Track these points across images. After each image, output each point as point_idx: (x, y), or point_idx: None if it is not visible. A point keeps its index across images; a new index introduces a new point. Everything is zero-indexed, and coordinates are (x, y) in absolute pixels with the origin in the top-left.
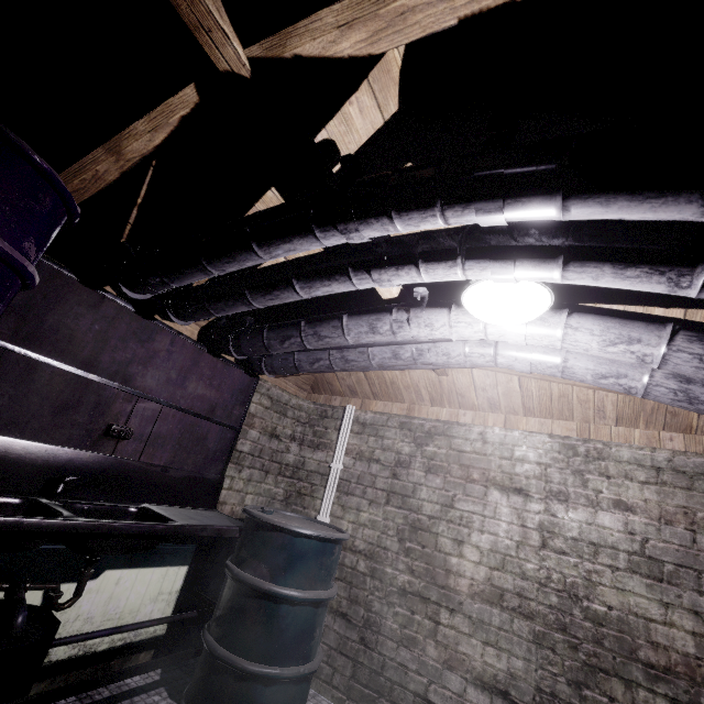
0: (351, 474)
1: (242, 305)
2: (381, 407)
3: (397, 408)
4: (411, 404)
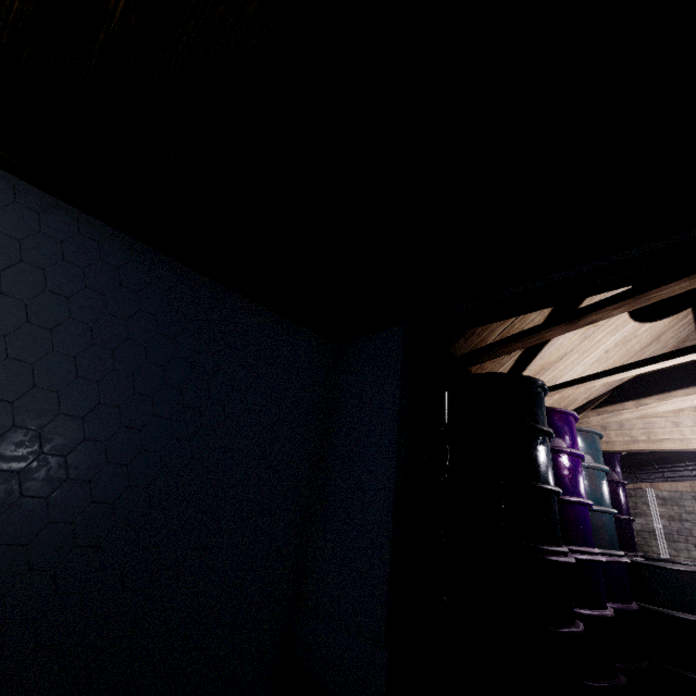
0: (670, 530)
1: (652, 471)
2: (668, 486)
3: (681, 486)
4: (691, 483)
